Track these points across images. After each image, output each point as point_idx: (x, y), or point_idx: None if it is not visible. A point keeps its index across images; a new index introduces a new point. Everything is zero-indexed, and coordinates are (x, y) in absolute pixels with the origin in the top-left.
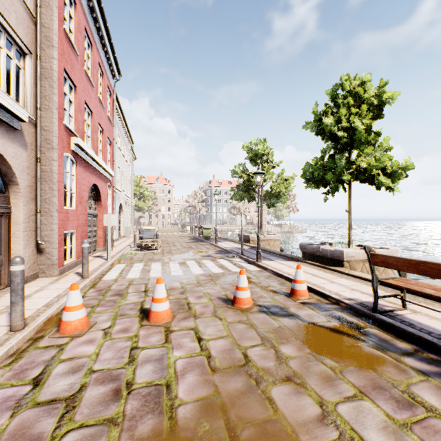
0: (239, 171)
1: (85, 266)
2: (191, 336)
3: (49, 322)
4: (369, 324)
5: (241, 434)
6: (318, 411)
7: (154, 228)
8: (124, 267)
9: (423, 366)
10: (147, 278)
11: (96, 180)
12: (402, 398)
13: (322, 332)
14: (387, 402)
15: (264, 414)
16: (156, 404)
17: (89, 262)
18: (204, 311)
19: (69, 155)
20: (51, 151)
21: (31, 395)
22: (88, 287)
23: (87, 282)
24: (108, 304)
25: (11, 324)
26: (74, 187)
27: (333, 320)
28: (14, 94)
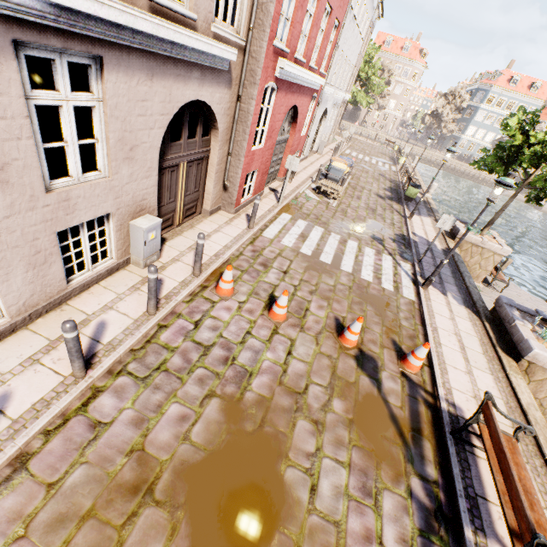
0: (514, 126)
1: (252, 219)
2: (286, 346)
3: (214, 274)
4: (434, 437)
5: (265, 427)
6: (312, 451)
7: (344, 169)
8: (287, 222)
9: (419, 492)
10: (296, 253)
11: (297, 98)
12: (369, 488)
13: (380, 411)
14: (357, 481)
15: (284, 428)
16: (240, 381)
17: (262, 200)
18: (312, 327)
19: (271, 83)
20: (252, 86)
21: (192, 332)
22: (248, 242)
23: (249, 237)
24: (253, 275)
25: (193, 271)
26: (267, 120)
27: (406, 410)
28: (231, 14)
